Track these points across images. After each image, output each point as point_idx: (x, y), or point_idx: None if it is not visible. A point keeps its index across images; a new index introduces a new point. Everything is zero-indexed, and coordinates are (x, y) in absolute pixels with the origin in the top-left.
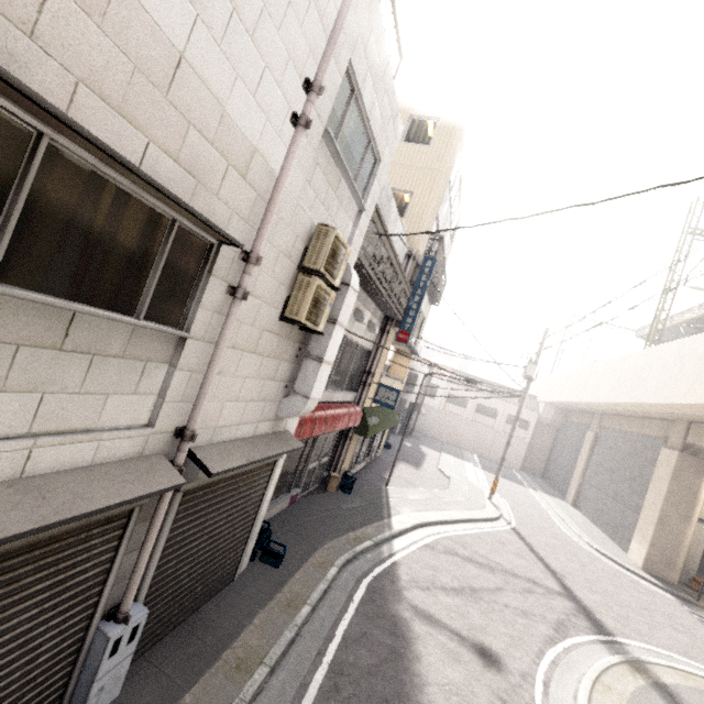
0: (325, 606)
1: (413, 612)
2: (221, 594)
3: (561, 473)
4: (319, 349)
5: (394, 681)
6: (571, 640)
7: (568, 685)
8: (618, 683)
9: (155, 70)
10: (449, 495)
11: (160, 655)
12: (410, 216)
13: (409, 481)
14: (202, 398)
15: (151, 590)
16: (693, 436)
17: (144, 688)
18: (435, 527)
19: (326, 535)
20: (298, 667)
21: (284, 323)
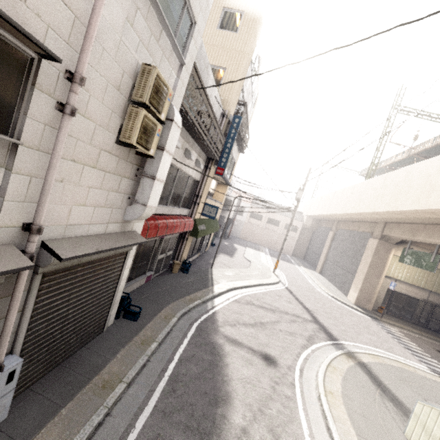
0: (168, 342)
1: (225, 339)
2: (93, 341)
3: (314, 256)
4: (152, 169)
5: (211, 381)
6: (316, 345)
7: (313, 370)
8: (340, 365)
9: None
10: (250, 271)
11: (43, 386)
12: (224, 85)
13: (226, 264)
14: (44, 199)
15: (26, 345)
16: (387, 230)
17: (29, 409)
18: (240, 290)
19: (170, 299)
20: (148, 380)
21: (121, 147)
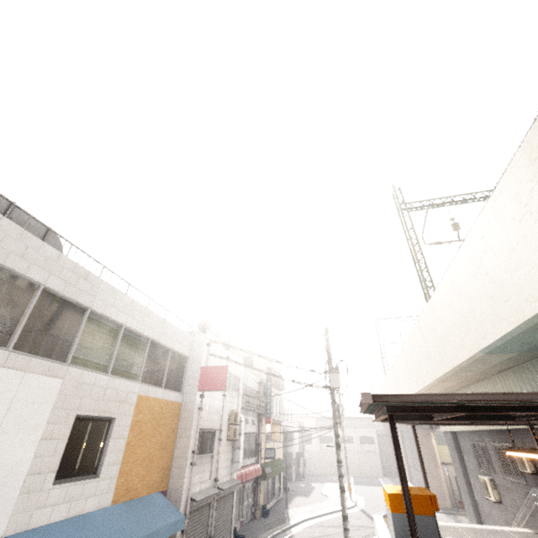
0: None
1: None
2: None
3: None
4: (238, 445)
5: None
6: None
7: None
8: None
9: (208, 411)
10: (324, 504)
11: None
12: (256, 364)
13: (301, 504)
14: (218, 469)
15: (213, 535)
16: None
17: None
18: (313, 519)
19: (259, 533)
20: None
21: (228, 441)
